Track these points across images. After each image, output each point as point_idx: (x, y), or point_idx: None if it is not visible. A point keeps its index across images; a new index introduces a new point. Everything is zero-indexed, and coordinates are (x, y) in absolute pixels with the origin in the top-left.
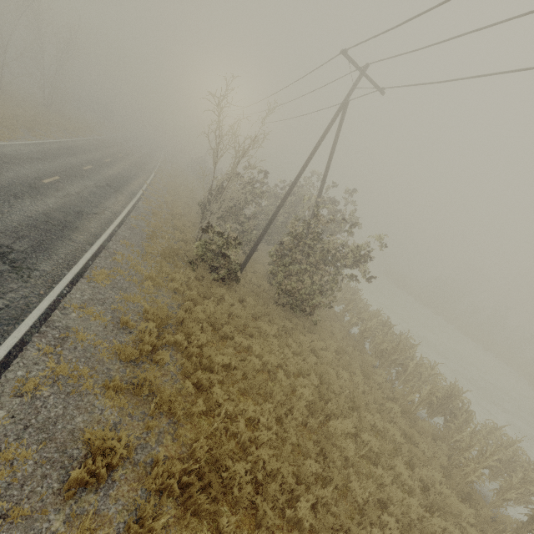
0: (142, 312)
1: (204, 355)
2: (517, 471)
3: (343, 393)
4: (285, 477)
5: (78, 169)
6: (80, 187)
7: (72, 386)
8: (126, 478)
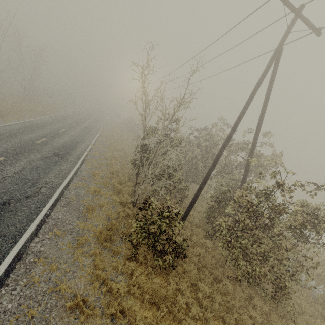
0: None
1: None
2: None
3: None
4: None
5: (30, 144)
6: (23, 164)
7: None
8: None
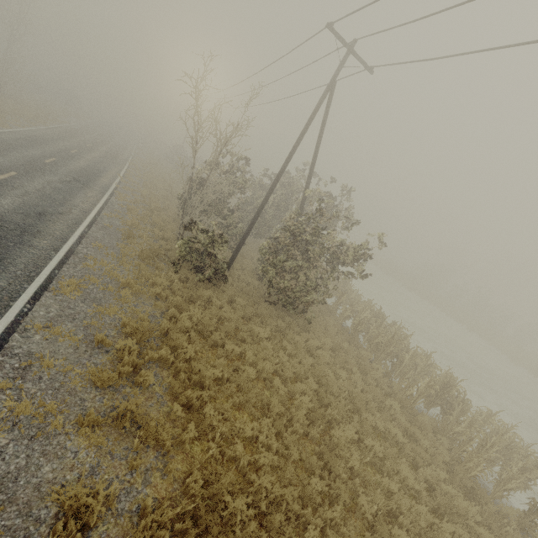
0: (120, 325)
1: (193, 370)
2: (514, 458)
3: (342, 394)
4: (291, 504)
5: (38, 163)
6: (42, 183)
7: (37, 427)
8: (108, 536)
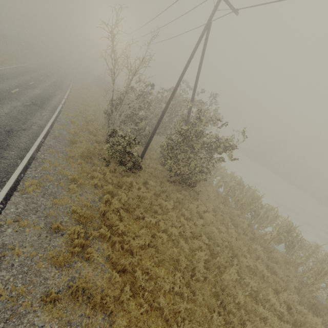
0: (70, 212)
1: (125, 242)
2: None
3: (224, 244)
4: None
5: (6, 93)
6: (9, 108)
7: (10, 310)
8: None
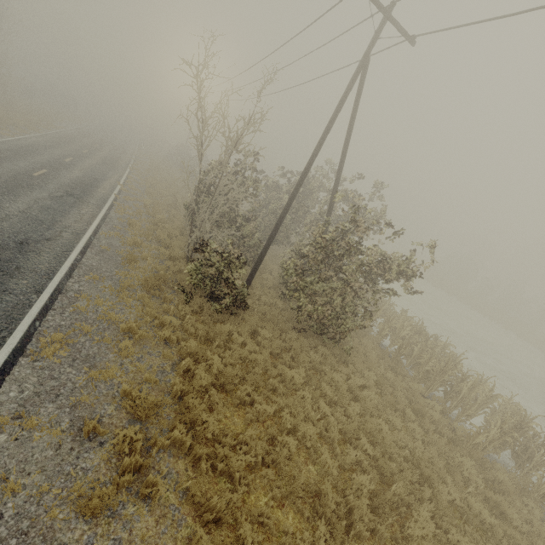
0: (119, 395)
1: (218, 457)
2: None
3: (401, 453)
4: None
5: (25, 177)
6: (27, 202)
7: None
8: None
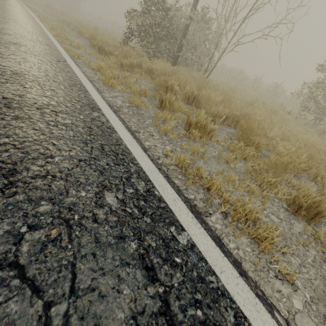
0: None
1: None
2: None
3: None
4: None
5: None
6: None
7: None
8: None
